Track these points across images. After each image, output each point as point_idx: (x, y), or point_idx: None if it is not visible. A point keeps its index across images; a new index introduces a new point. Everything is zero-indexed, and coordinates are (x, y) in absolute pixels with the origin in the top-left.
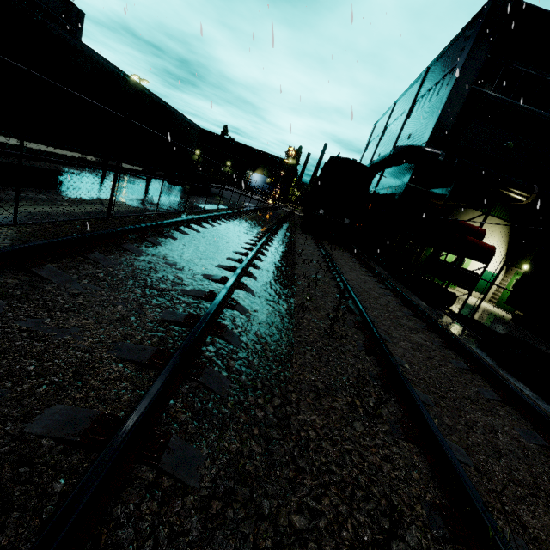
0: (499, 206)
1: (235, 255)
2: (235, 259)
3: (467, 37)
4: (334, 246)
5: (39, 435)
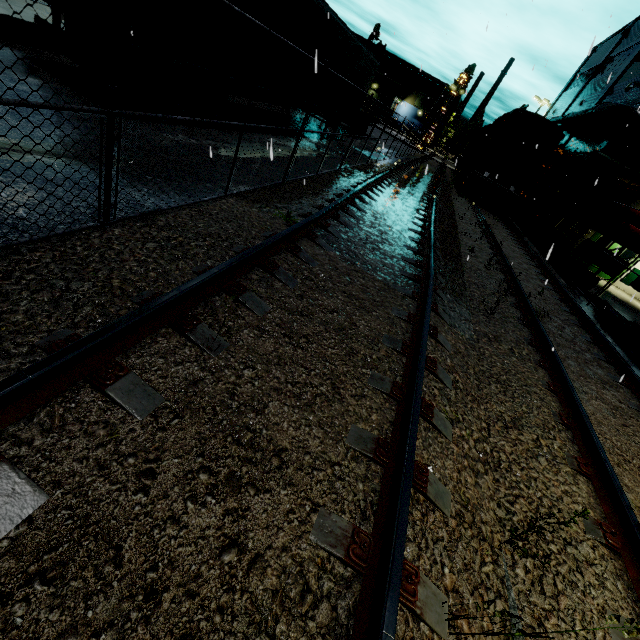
0: None
1: (420, 211)
2: (422, 214)
3: None
4: (490, 214)
5: (404, 260)
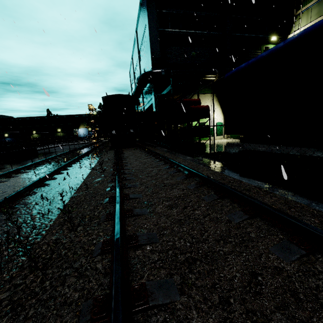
0: (206, 87)
1: None
2: None
3: (144, 5)
4: (131, 148)
5: None
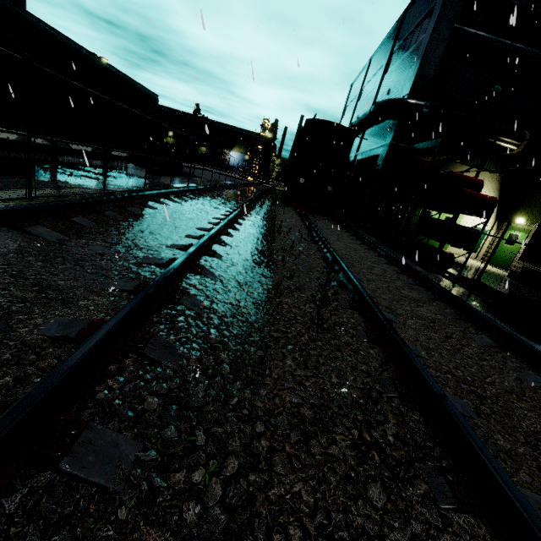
0: (488, 158)
1: (198, 232)
2: (196, 236)
3: None
4: (318, 216)
5: None
